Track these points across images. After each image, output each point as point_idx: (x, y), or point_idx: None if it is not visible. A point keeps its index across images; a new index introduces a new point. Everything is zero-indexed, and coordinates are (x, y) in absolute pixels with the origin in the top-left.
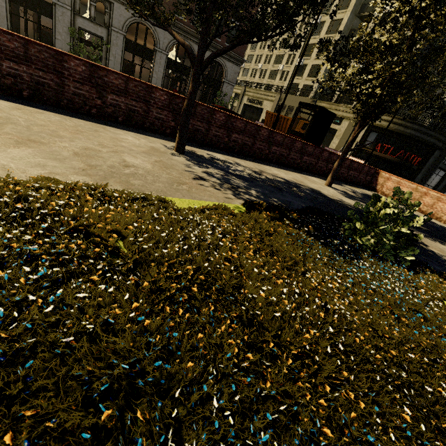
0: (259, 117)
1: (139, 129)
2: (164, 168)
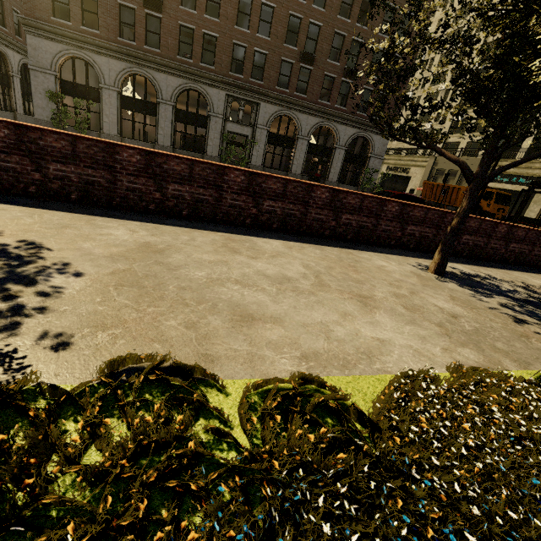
0: (405, 187)
1: (365, 244)
2: (473, 309)
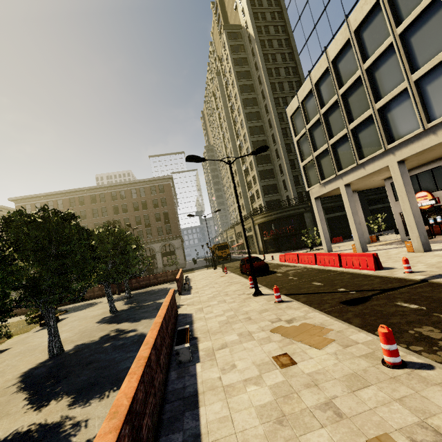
0: None
1: None
2: None
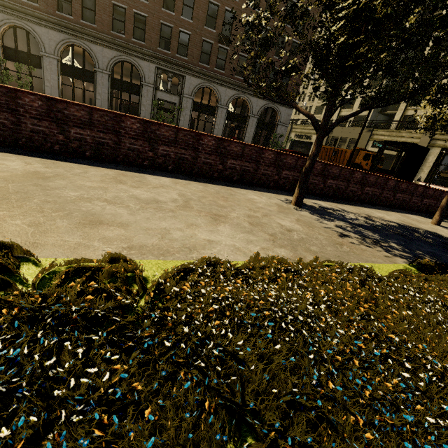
0: (308, 151)
1: (248, 185)
2: (310, 227)
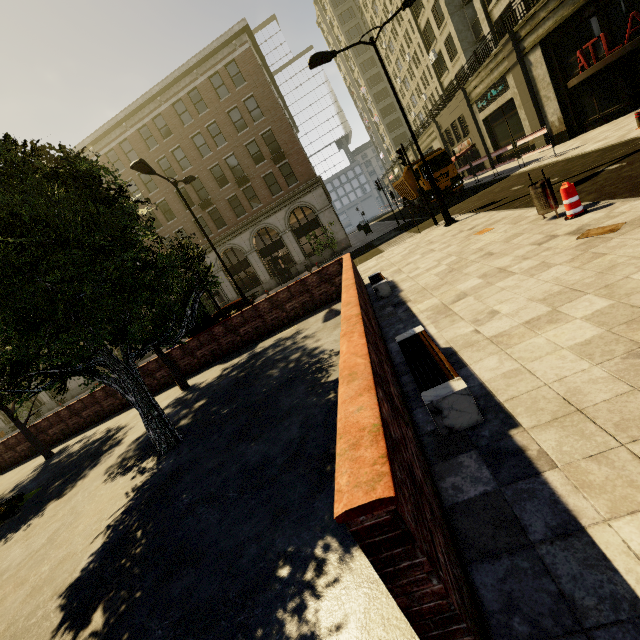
0: None
1: (73, 435)
2: None
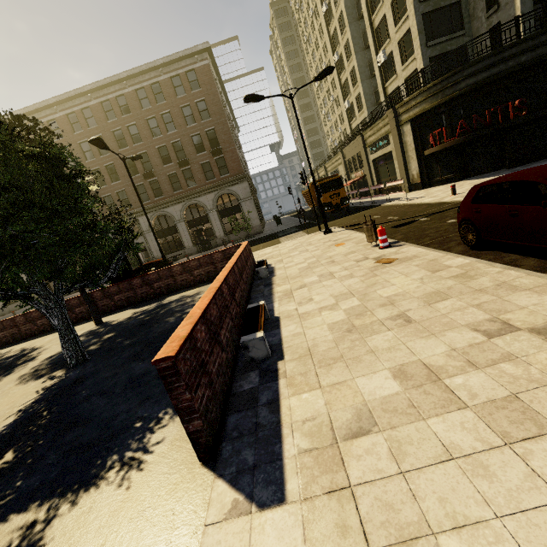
0: None
1: None
2: None
